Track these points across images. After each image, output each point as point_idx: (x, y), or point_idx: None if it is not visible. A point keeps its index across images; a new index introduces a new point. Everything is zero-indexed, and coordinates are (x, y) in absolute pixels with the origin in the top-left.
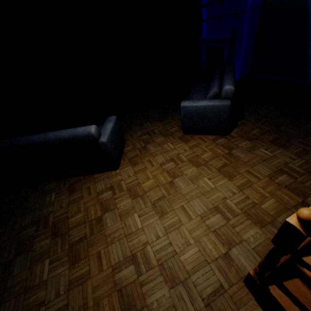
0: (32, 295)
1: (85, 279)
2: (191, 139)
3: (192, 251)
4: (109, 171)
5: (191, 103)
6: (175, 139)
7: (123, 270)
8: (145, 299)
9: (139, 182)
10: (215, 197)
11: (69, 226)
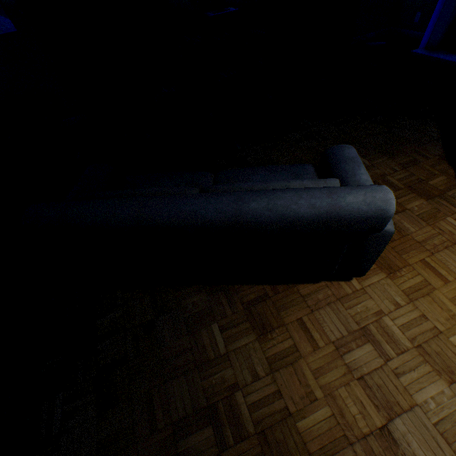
0: None
1: None
2: None
3: None
4: (331, 281)
5: None
6: None
7: None
8: None
9: (438, 330)
10: None
11: (306, 445)
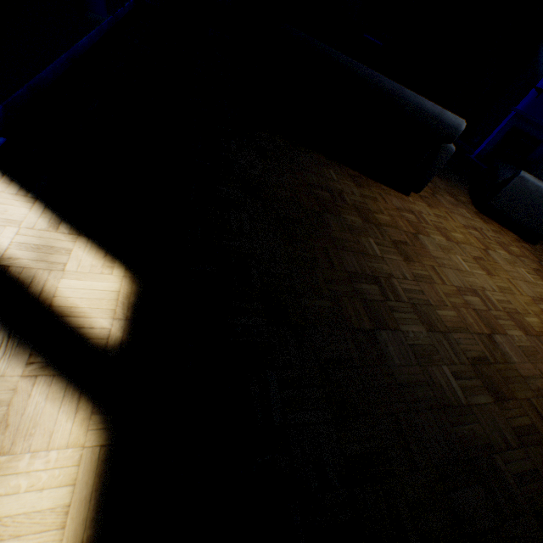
0: (373, 261)
1: (430, 281)
2: (489, 222)
3: (534, 320)
4: (398, 193)
5: (535, 179)
6: (469, 210)
7: (469, 296)
8: (504, 329)
9: (446, 229)
10: (539, 291)
11: (377, 220)
